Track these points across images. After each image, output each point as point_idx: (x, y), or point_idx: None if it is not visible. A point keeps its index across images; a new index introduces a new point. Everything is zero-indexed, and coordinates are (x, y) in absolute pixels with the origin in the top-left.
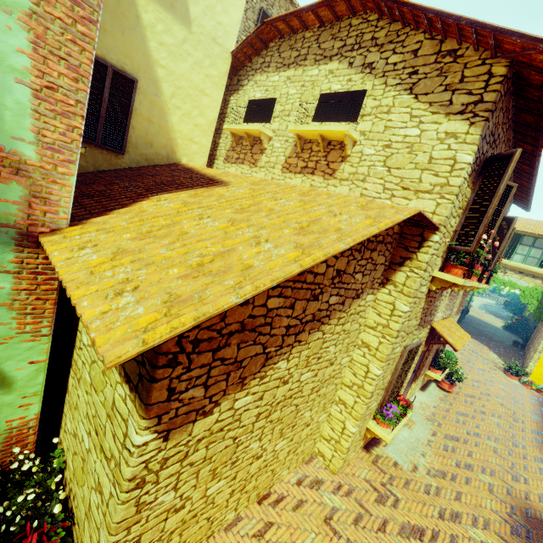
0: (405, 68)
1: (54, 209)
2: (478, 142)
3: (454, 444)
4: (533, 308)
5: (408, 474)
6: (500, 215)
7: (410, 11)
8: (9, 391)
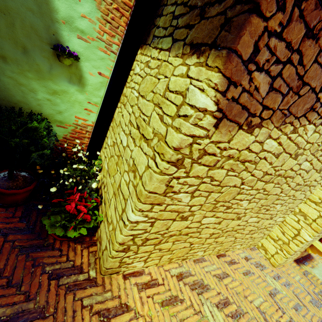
0: None
1: None
2: None
3: None
4: None
5: None
6: None
7: None
8: (82, 91)
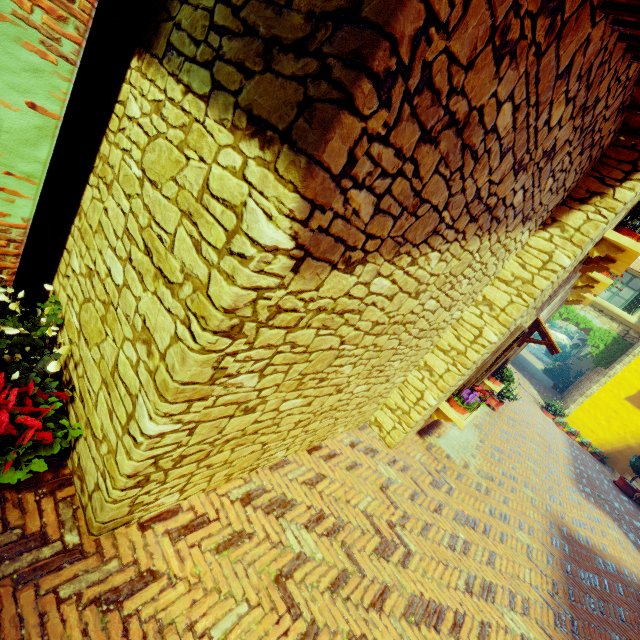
0: None
1: None
2: None
3: (500, 455)
4: (597, 351)
5: (460, 469)
6: None
7: None
8: None
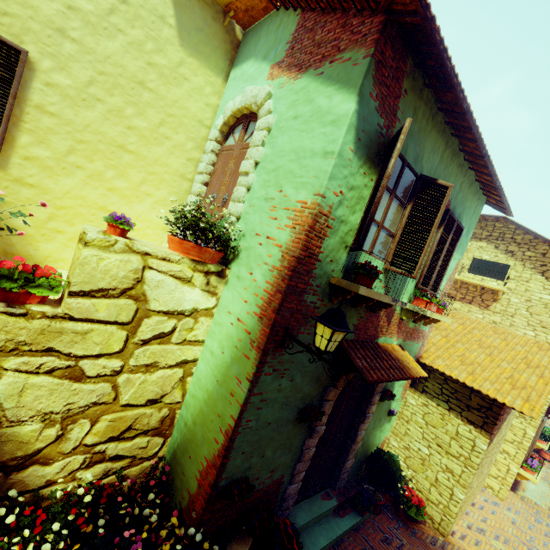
0: (537, 261)
1: (423, 348)
2: None
3: None
4: None
5: (547, 511)
6: None
7: (543, 240)
8: (389, 423)
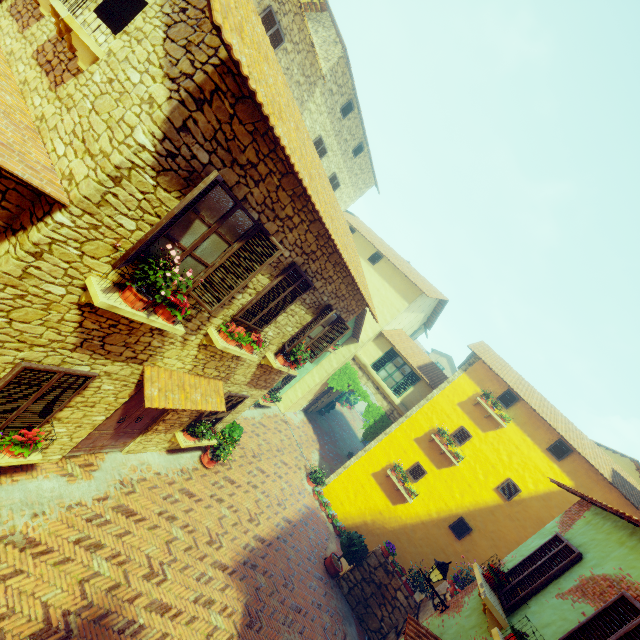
0: None
1: None
2: (160, 124)
3: (117, 518)
4: (367, 425)
5: None
6: (252, 273)
7: None
8: None
